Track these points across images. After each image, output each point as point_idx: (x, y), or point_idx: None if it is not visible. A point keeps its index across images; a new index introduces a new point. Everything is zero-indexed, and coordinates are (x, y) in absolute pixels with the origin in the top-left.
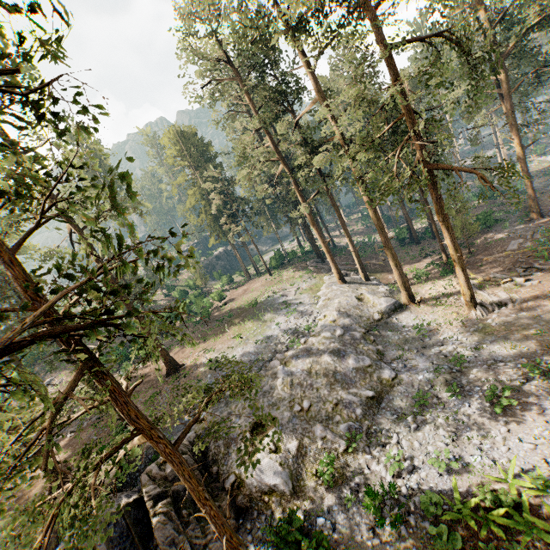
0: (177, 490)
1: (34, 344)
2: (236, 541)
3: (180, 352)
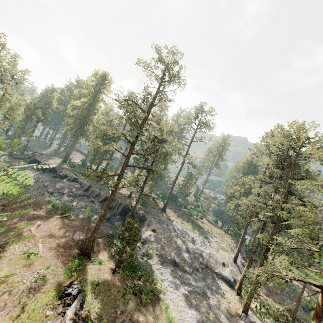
0: (135, 215)
1: (144, 168)
2: (132, 213)
3: (170, 211)
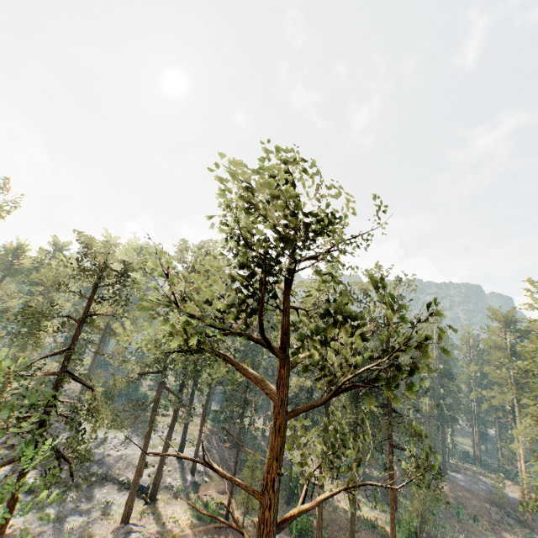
0: None
1: None
2: None
3: None
